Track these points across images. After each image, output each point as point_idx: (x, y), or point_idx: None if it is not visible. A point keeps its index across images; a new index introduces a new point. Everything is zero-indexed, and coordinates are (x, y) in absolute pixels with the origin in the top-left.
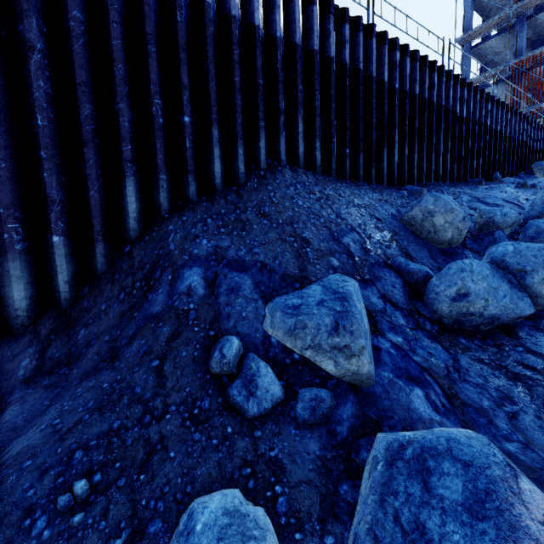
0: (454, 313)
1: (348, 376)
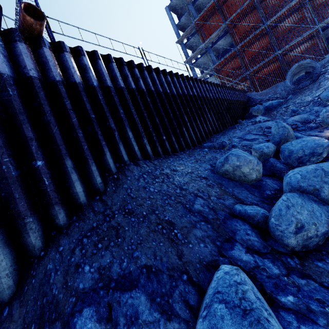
0: (299, 241)
1: None
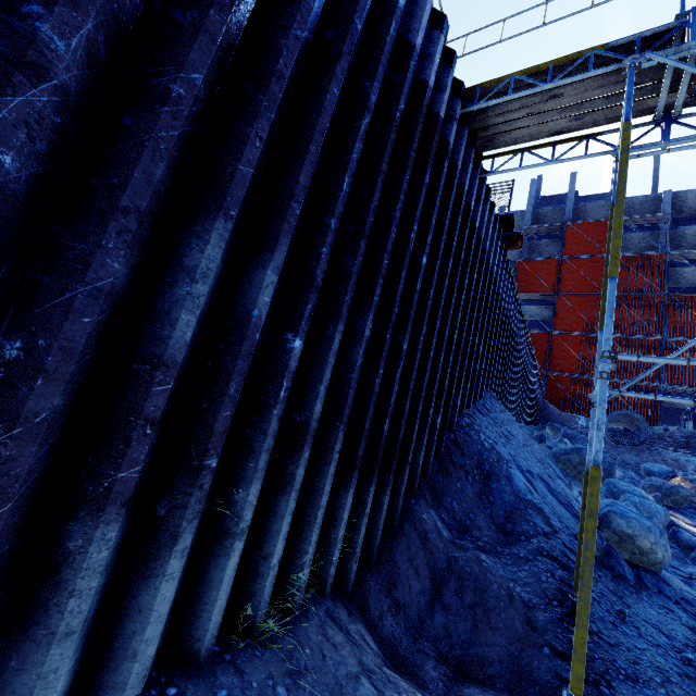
0: None
1: (656, 564)
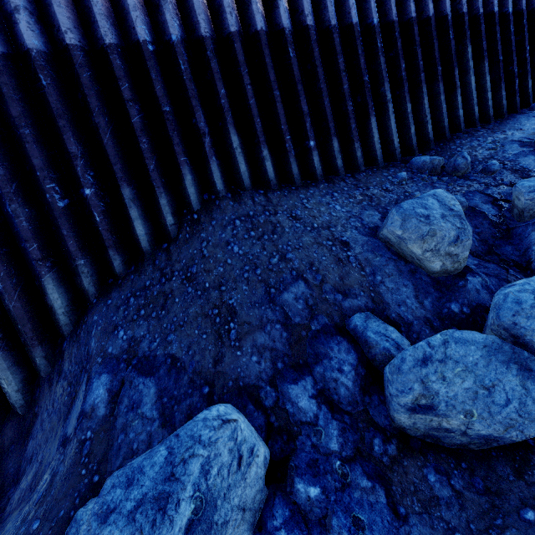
0: (420, 425)
1: None
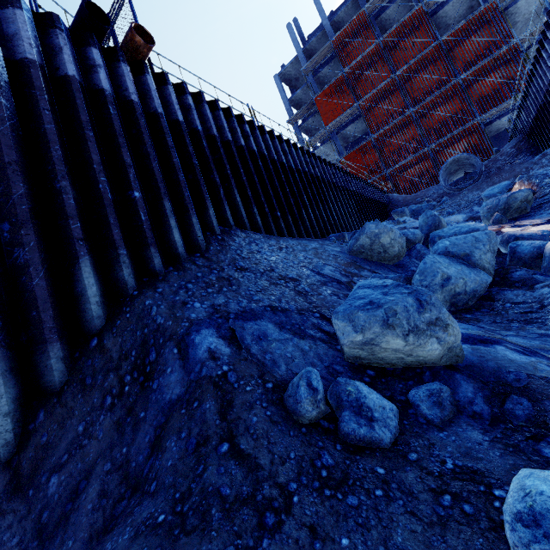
0: (447, 297)
1: (445, 355)
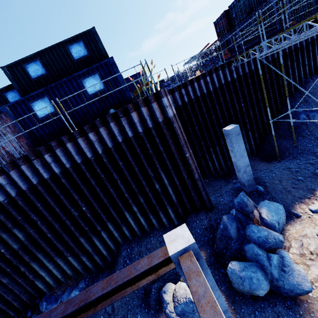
0: None
1: None
